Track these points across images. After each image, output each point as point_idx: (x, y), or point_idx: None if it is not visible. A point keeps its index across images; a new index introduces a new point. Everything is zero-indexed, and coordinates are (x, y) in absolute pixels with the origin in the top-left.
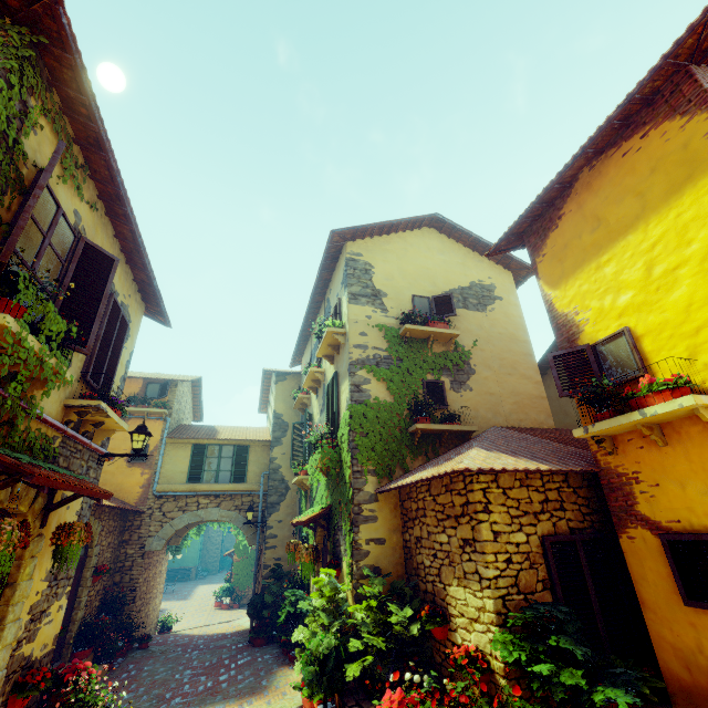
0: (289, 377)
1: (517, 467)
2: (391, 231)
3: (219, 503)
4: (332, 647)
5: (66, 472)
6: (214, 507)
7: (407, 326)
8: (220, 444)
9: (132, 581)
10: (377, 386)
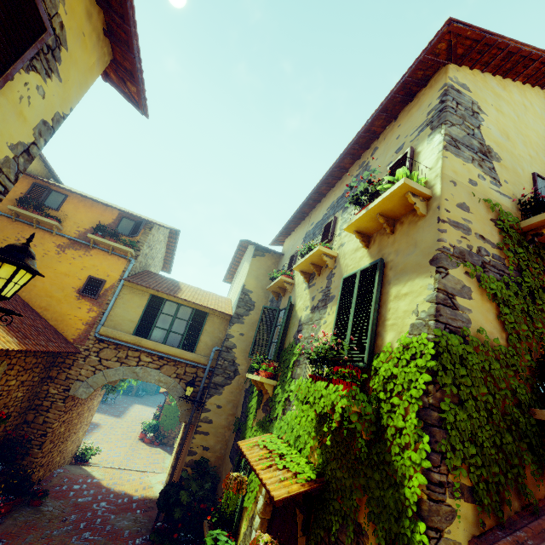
0: (267, 255)
1: None
2: (512, 71)
3: (161, 366)
4: None
5: None
6: (154, 368)
7: None
8: (179, 303)
9: (45, 424)
10: (482, 307)
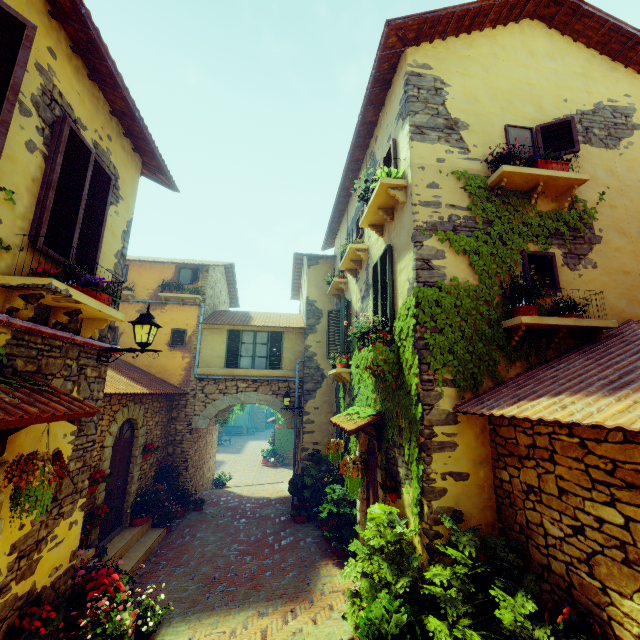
0: (321, 261)
1: None
2: (474, 26)
3: (257, 388)
4: (403, 624)
5: (7, 386)
6: (252, 391)
7: (506, 168)
8: (254, 330)
9: (183, 453)
10: (455, 261)
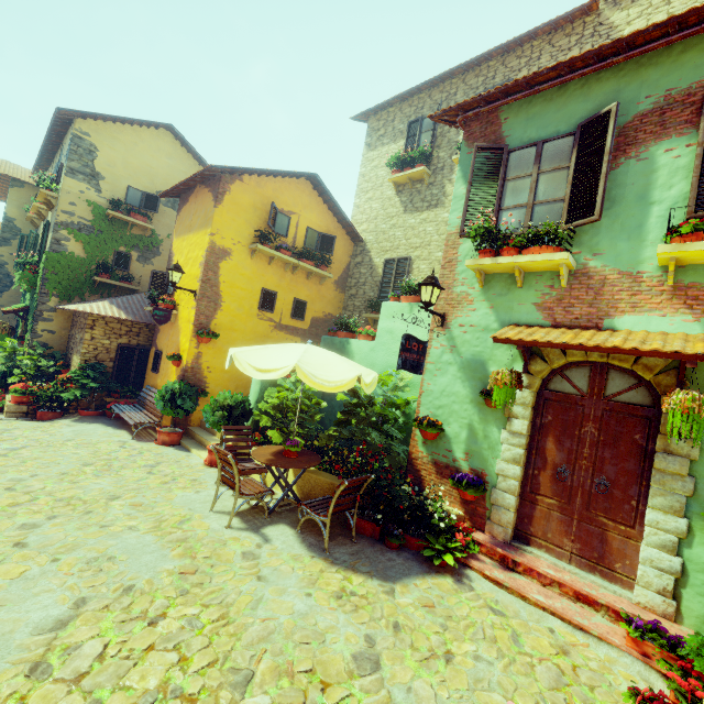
0: (28, 186)
1: (108, 315)
2: (125, 123)
3: None
4: (3, 371)
5: None
6: None
7: (110, 212)
8: None
9: None
10: (76, 245)
